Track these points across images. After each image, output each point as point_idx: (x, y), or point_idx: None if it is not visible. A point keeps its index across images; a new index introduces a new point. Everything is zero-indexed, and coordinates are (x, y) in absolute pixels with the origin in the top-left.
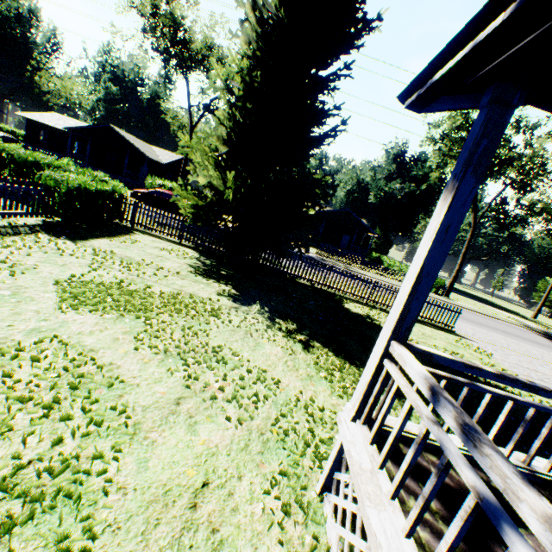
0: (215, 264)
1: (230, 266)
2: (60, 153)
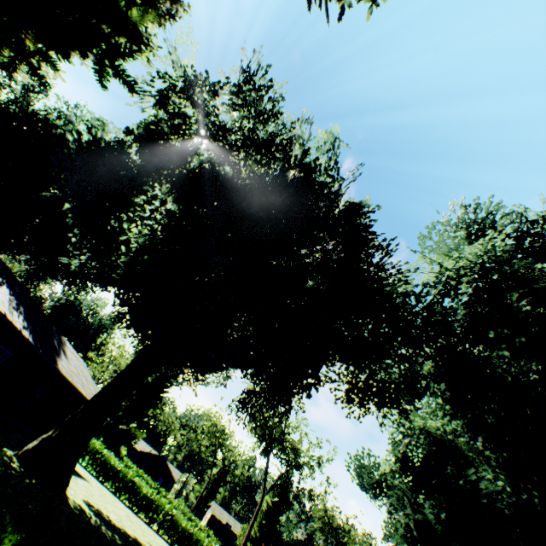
0: None
1: None
2: None
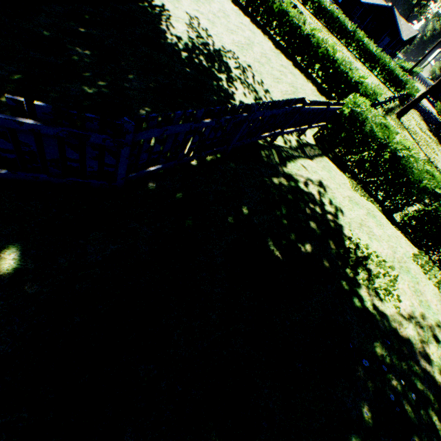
0: (430, 130)
1: (433, 133)
2: (343, 13)
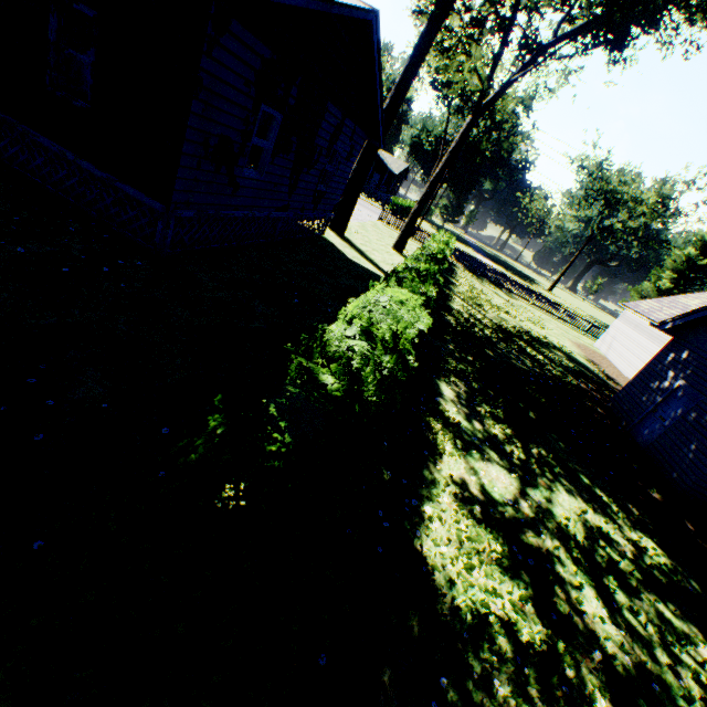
0: None
1: None
2: None
